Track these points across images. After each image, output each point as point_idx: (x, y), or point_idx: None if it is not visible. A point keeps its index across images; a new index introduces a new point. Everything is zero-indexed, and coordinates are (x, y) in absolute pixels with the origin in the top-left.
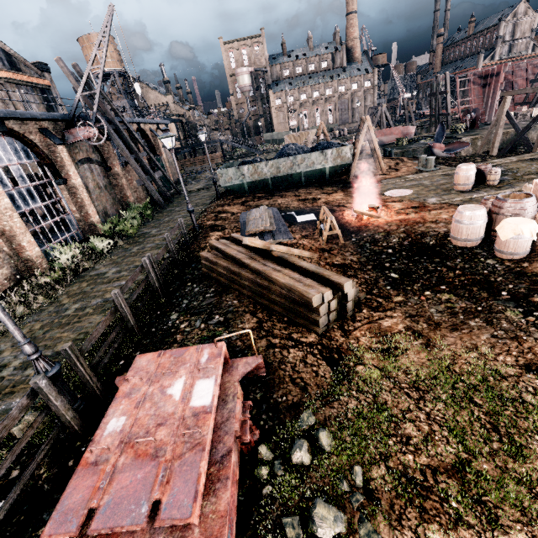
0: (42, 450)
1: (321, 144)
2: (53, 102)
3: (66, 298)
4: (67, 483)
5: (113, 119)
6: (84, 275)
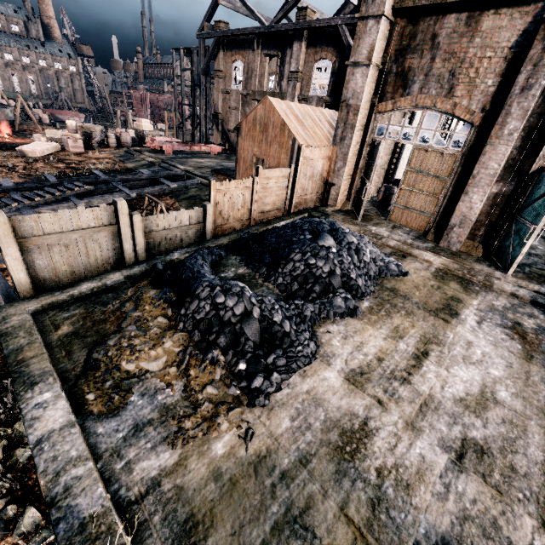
0: None
1: None
2: None
3: None
4: None
5: None
6: None
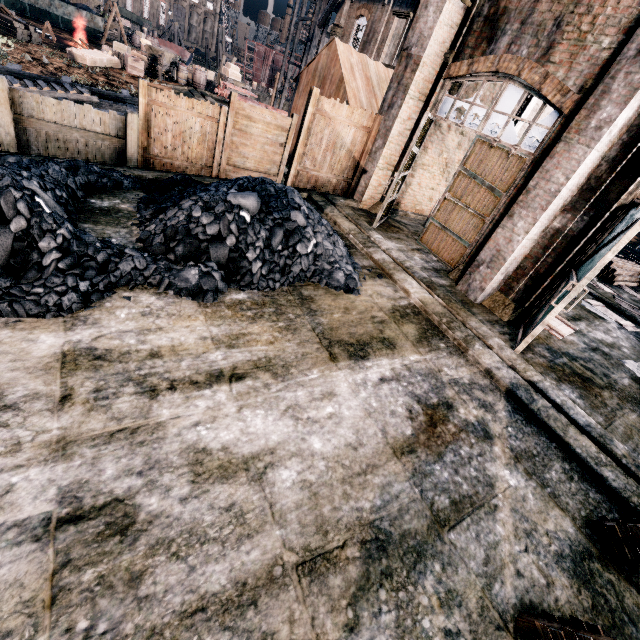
0: None
1: (81, 5)
2: None
3: None
4: None
5: None
6: None
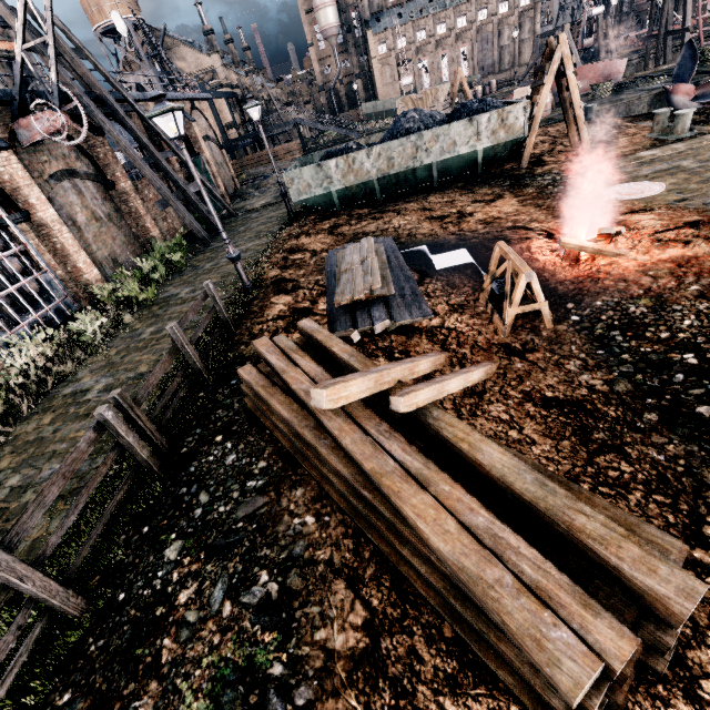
0: None
1: (467, 104)
2: (31, 79)
3: (8, 456)
4: None
5: (104, 96)
6: (55, 393)
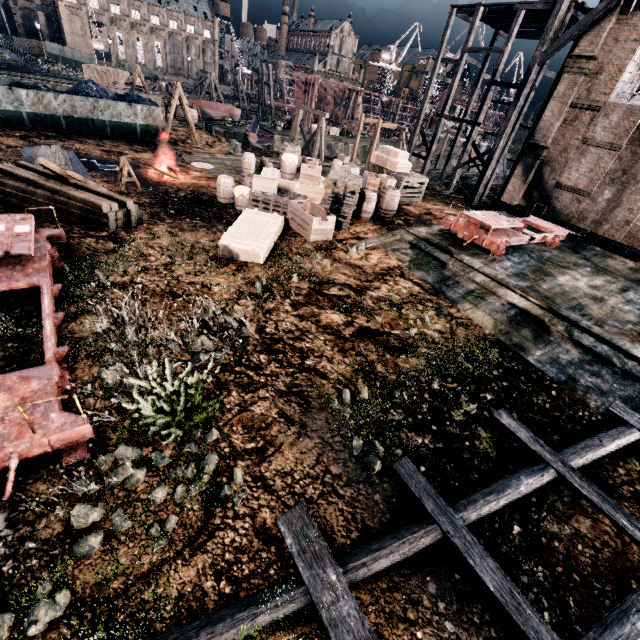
0: None
1: (130, 95)
2: None
3: None
4: None
5: None
6: None
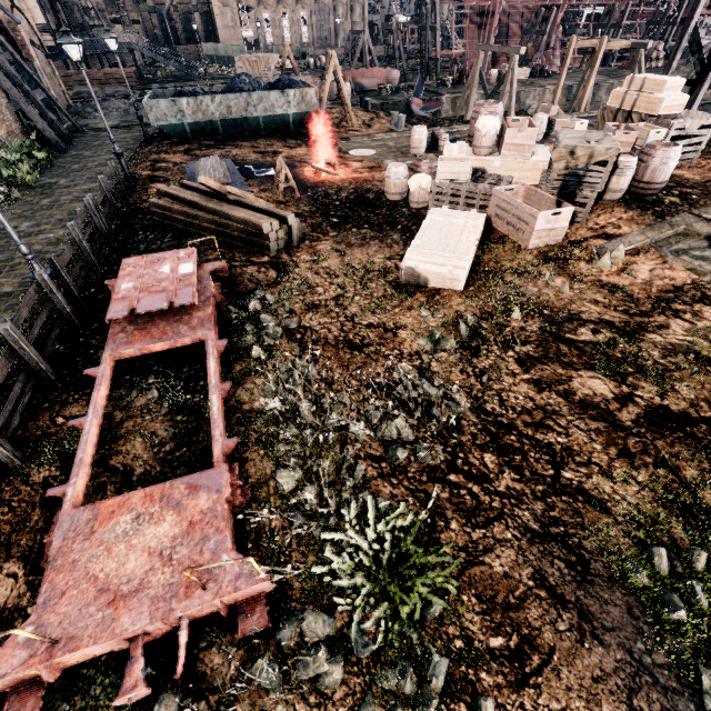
0: (57, 327)
1: (282, 80)
2: None
3: None
4: (86, 347)
5: None
6: None
